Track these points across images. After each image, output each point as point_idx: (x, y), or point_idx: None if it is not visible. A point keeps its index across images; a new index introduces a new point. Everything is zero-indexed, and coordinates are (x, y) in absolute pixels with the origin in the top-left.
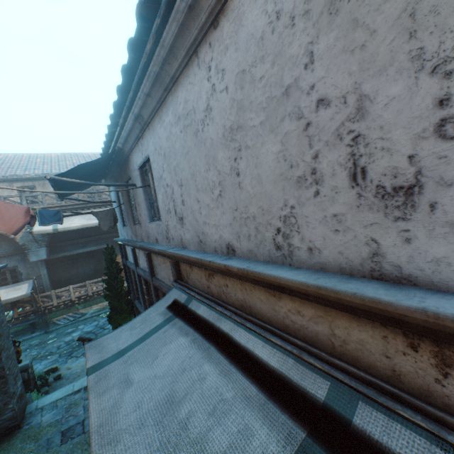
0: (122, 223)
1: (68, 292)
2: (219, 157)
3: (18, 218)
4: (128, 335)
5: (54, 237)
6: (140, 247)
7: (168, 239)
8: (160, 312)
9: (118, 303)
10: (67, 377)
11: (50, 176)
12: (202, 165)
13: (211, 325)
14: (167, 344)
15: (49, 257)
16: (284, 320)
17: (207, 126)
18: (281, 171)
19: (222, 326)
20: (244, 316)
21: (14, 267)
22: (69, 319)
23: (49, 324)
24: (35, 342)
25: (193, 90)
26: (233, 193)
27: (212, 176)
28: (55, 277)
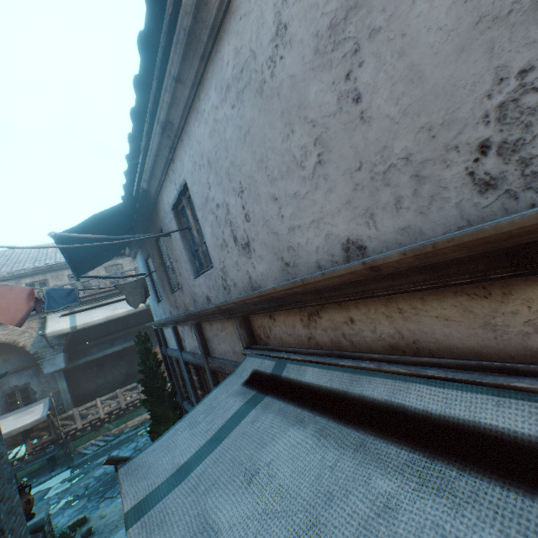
0: (156, 299)
1: (95, 408)
2: (310, 97)
3: (18, 305)
4: (189, 441)
5: (74, 339)
6: (185, 320)
7: (226, 289)
8: (235, 395)
9: (161, 409)
10: (99, 530)
11: (55, 233)
12: (277, 134)
13: (342, 394)
14: (267, 442)
15: (68, 365)
16: (527, 340)
17: (280, 61)
18: (476, 15)
19: (367, 390)
20: (410, 361)
21: (25, 384)
22: (98, 445)
23: (73, 456)
24: (55, 484)
25: (248, 24)
26: (347, 142)
27: (299, 139)
28: (78, 390)
